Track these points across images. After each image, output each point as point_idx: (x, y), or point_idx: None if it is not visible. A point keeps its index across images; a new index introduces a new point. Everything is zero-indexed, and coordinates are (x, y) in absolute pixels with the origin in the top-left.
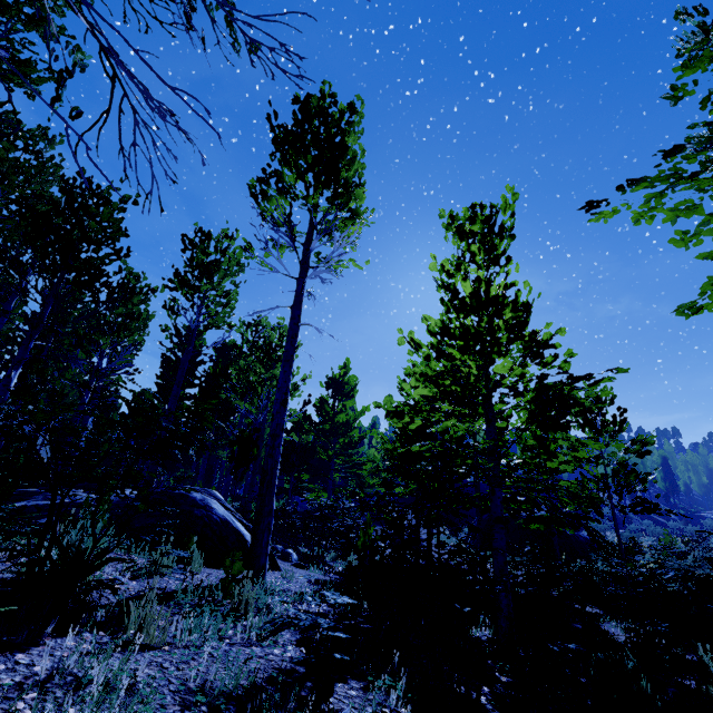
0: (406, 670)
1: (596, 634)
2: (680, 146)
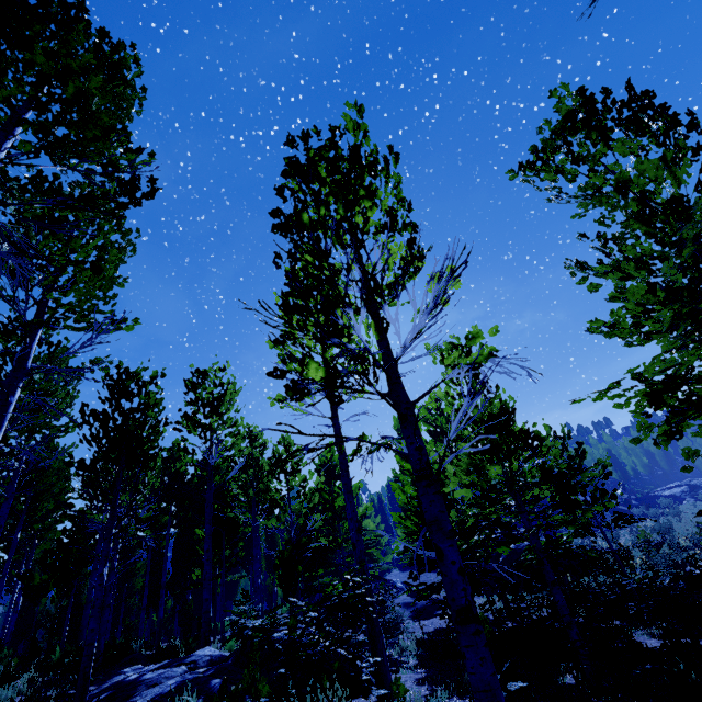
0: None
1: (642, 649)
2: (614, 387)
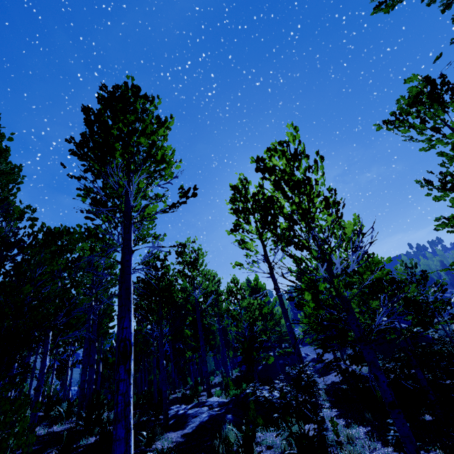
0: (431, 442)
1: None
2: None
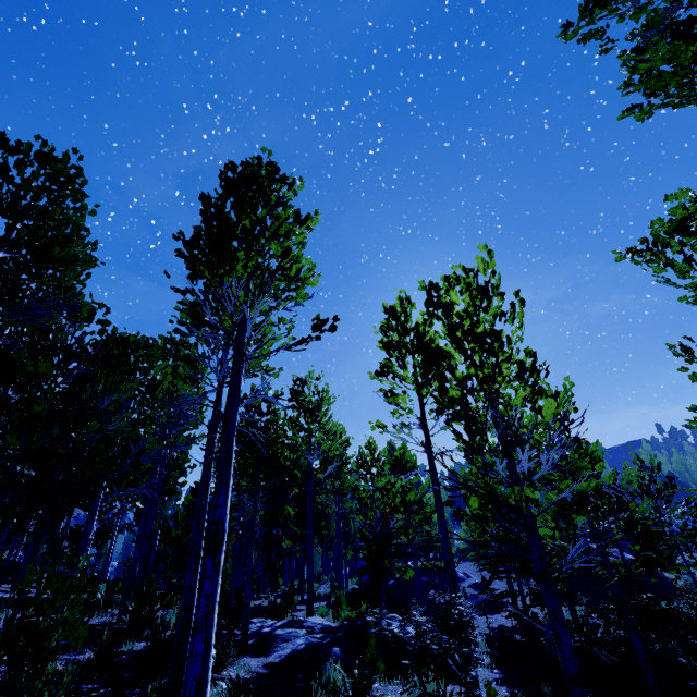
0: None
1: None
2: None
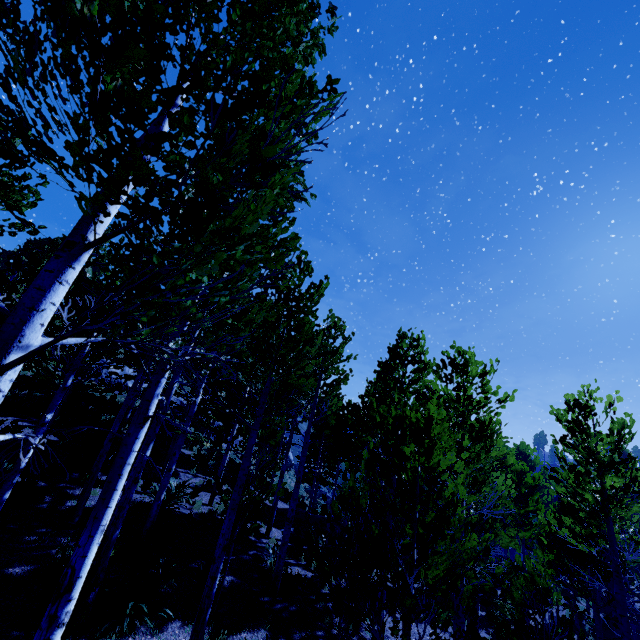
0: None
1: None
2: None
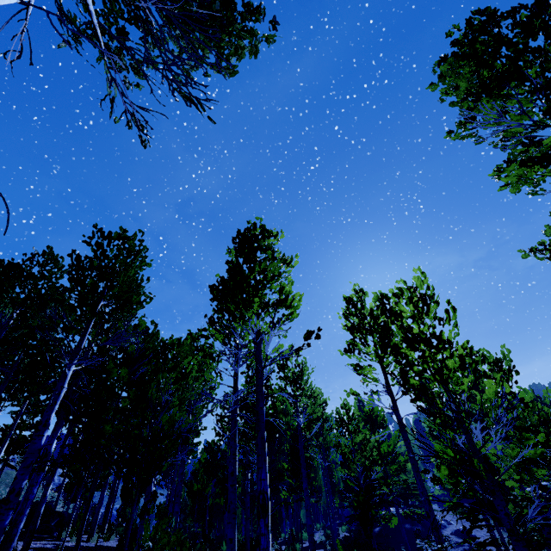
0: None
1: None
2: None
